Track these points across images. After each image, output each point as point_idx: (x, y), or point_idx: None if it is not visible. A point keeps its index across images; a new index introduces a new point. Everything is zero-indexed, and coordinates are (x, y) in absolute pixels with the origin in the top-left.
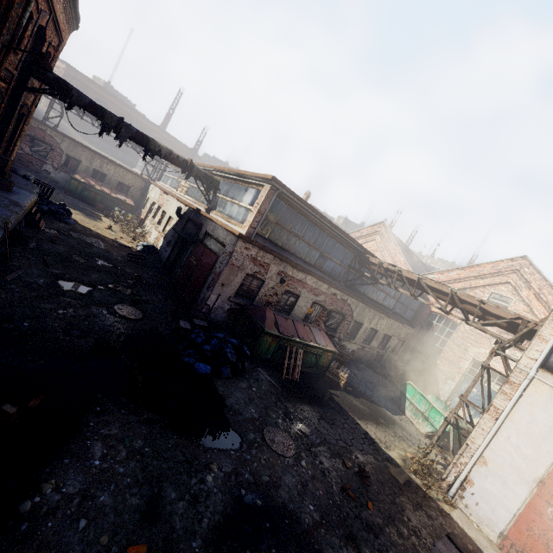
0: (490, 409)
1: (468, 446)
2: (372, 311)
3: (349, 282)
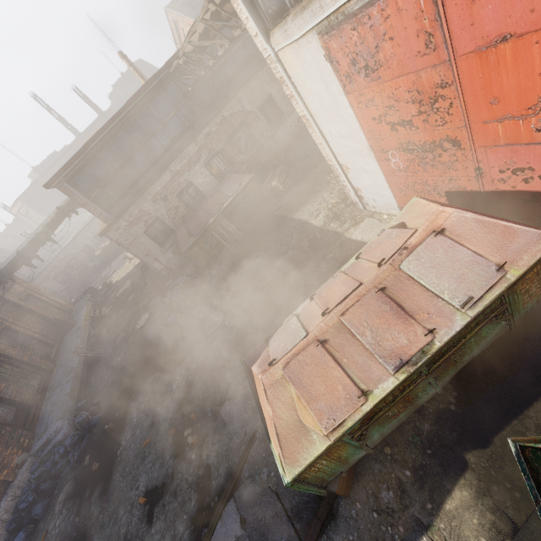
0: (304, 122)
1: (332, 166)
2: (261, 74)
3: (203, 104)
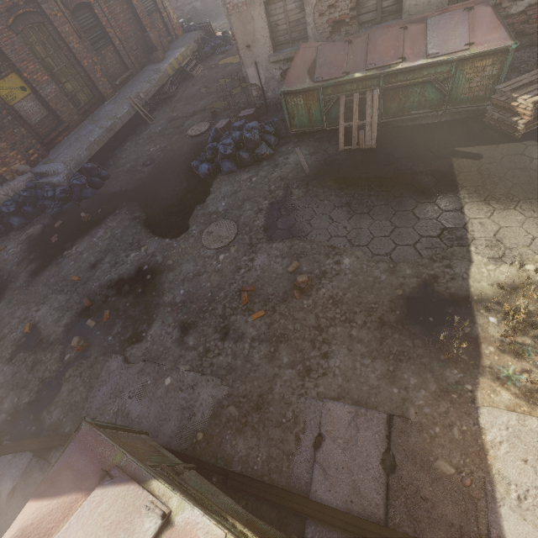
0: None
1: None
2: None
3: None
